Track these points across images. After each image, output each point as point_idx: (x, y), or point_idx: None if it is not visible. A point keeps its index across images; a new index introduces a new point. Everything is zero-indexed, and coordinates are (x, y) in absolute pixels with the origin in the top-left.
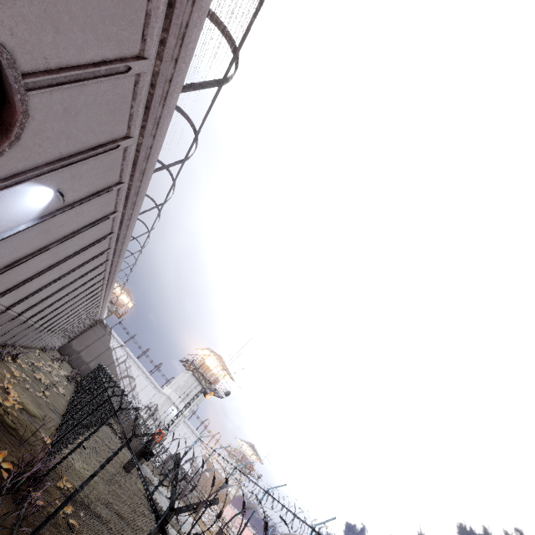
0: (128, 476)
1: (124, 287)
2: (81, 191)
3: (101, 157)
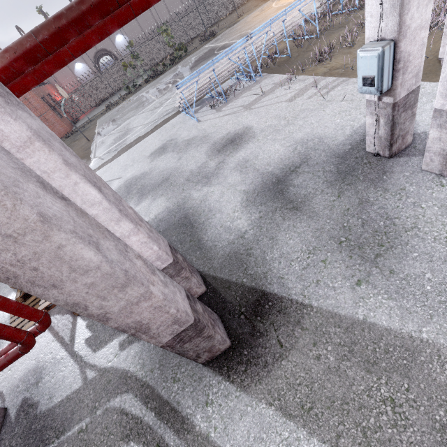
0: None
1: None
2: None
3: None
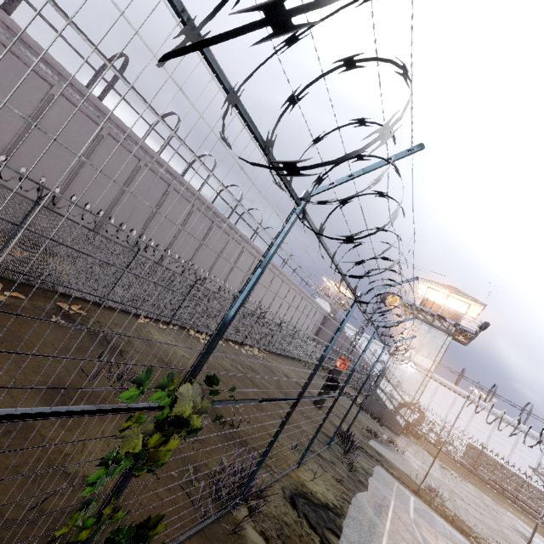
0: (317, 409)
1: (333, 280)
2: None
3: None
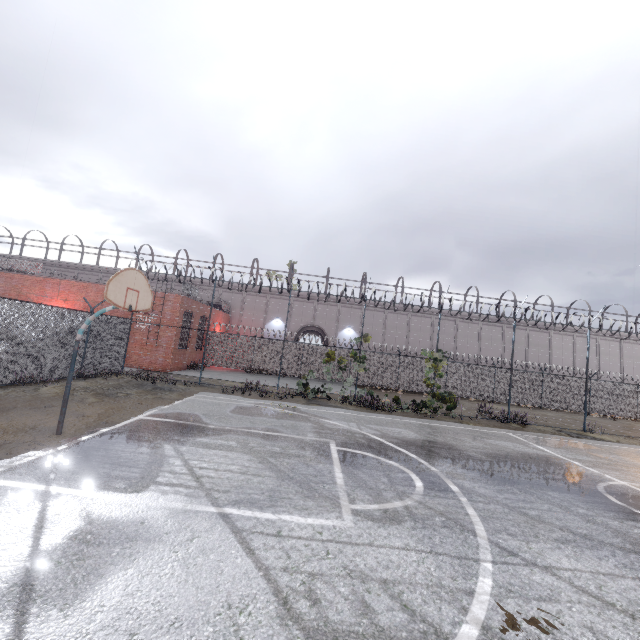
0: None
1: None
2: (356, 321)
3: (343, 314)
